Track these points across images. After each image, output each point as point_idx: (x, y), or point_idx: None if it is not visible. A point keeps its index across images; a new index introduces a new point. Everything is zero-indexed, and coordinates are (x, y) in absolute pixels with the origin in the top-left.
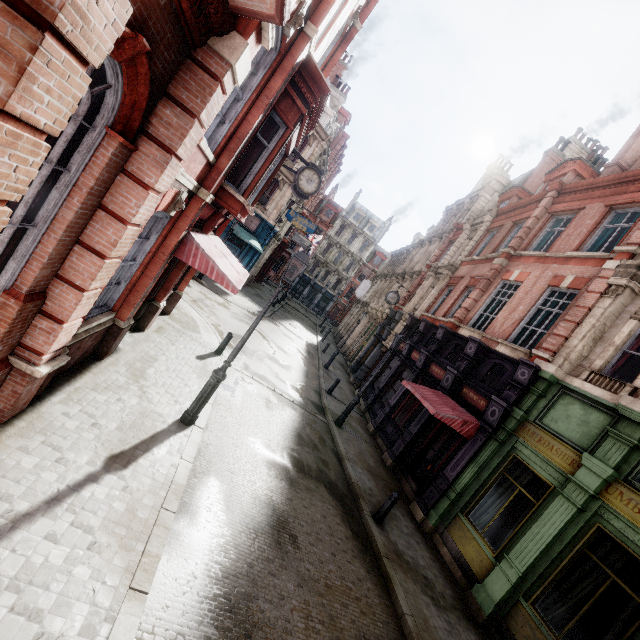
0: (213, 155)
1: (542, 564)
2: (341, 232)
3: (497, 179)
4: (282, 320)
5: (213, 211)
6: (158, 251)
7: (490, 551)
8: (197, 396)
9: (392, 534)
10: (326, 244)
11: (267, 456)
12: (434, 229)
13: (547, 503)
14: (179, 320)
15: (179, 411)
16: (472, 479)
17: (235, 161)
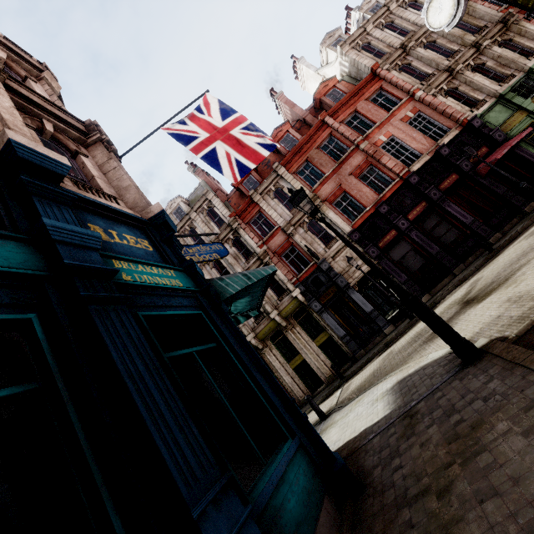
0: None
1: None
2: None
3: (182, 201)
4: None
5: None
6: None
7: None
8: None
9: None
10: None
11: None
12: None
13: None
14: None
15: None
16: None
17: None
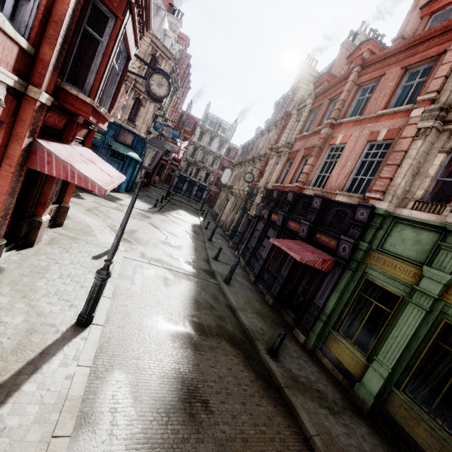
0: (24, 39)
1: (405, 359)
2: (202, 137)
3: (309, 73)
4: (170, 211)
5: (66, 119)
6: (2, 164)
7: (361, 355)
8: (87, 298)
9: (286, 362)
10: (192, 148)
11: (170, 330)
12: (269, 121)
13: (399, 310)
14: (73, 229)
15: (75, 315)
16: (336, 303)
17: (63, 54)
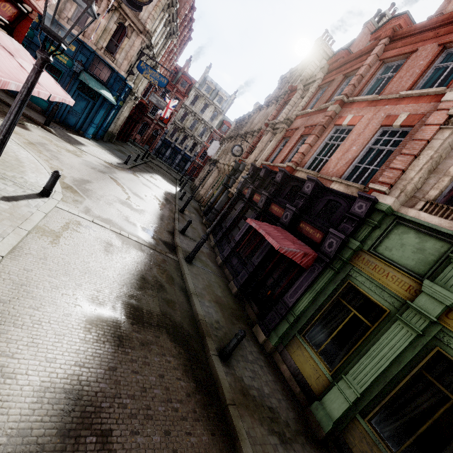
0: None
1: (379, 384)
2: (195, 102)
3: (324, 49)
4: (143, 173)
5: None
6: None
7: (327, 369)
8: None
9: (238, 368)
10: (183, 112)
11: (89, 313)
12: (271, 96)
13: (382, 326)
14: None
15: None
16: (309, 304)
17: None
